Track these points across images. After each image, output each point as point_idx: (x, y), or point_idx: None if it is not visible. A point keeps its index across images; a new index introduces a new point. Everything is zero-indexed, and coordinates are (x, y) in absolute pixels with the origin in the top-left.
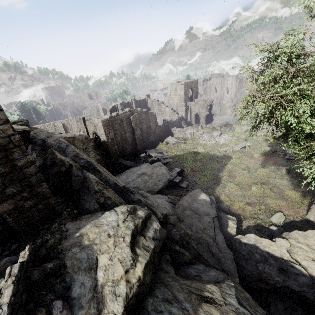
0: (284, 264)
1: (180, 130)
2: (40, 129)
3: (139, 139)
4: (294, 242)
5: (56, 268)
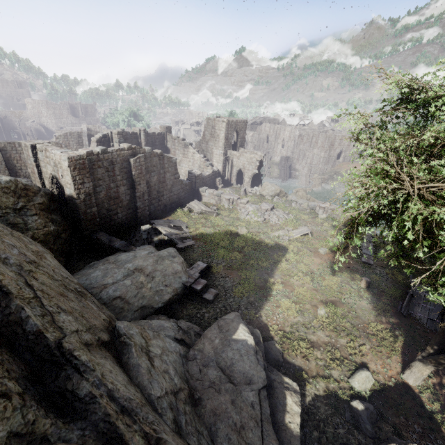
0: None
1: (213, 192)
2: None
3: (143, 199)
4: None
5: None
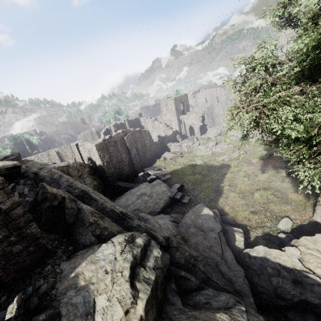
0: (298, 275)
1: (176, 144)
2: (32, 162)
3: (135, 158)
4: (304, 250)
5: (50, 319)
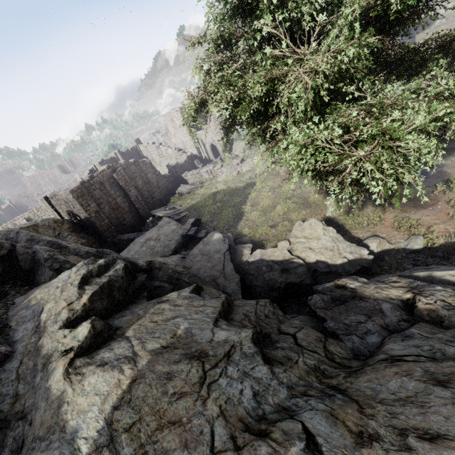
0: (286, 264)
1: (193, 172)
2: None
3: (138, 201)
4: (293, 240)
5: None
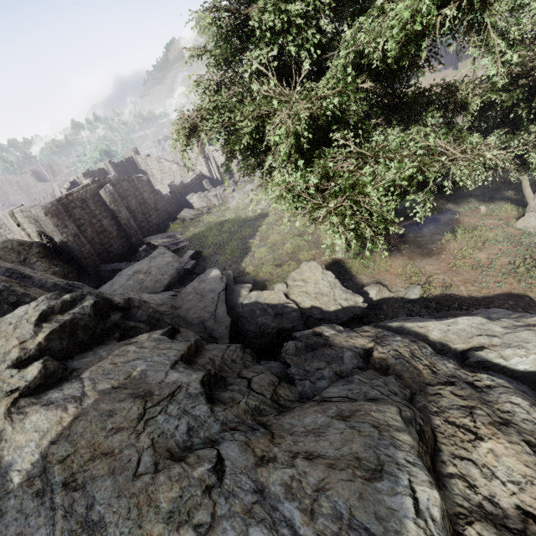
0: (280, 308)
1: (199, 195)
2: None
3: (130, 225)
4: (291, 283)
5: None
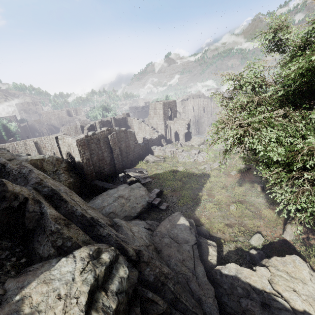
0: (267, 298)
1: (160, 148)
2: (2, 151)
3: (118, 158)
4: (274, 271)
5: None
